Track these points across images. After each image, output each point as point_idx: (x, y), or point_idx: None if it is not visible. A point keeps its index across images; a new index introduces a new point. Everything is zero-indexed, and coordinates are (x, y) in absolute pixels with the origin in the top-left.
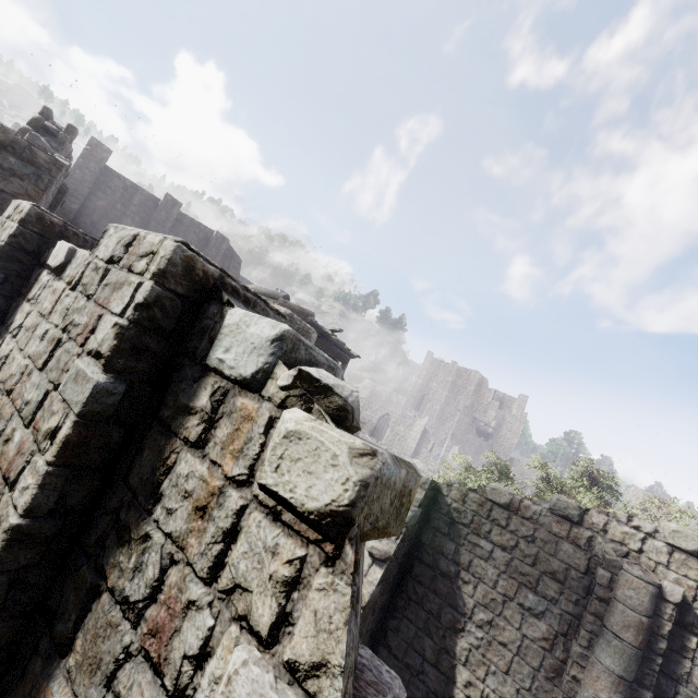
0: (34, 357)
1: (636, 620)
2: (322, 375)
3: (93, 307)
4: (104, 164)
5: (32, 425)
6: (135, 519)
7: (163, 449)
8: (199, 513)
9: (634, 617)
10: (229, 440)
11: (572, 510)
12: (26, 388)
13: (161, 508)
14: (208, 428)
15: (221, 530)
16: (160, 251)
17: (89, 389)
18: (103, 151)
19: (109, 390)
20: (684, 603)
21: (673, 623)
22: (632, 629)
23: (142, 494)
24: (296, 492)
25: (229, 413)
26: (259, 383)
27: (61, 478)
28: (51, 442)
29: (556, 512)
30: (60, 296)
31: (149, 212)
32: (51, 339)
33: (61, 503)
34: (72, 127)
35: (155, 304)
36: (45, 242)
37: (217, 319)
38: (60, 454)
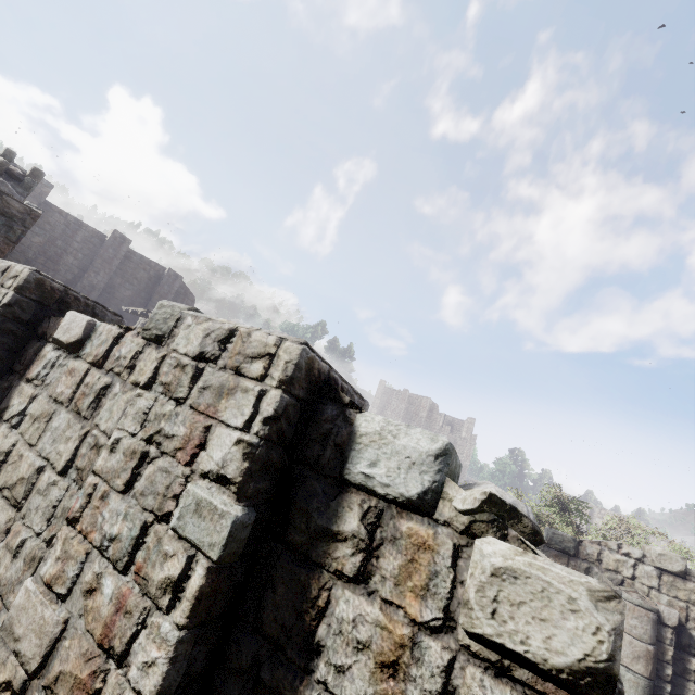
0: (105, 474)
1: (643, 649)
2: (500, 493)
3: (191, 414)
4: (43, 198)
5: (132, 571)
6: (288, 682)
7: (306, 586)
8: (387, 671)
9: (641, 647)
10: (405, 574)
11: (567, 543)
12: (104, 517)
13: (327, 666)
14: (369, 558)
15: (430, 694)
16: (282, 354)
17: (228, 527)
18: (42, 185)
19: (244, 523)
20: (679, 625)
21: (673, 646)
22: (641, 660)
23: (290, 647)
24: (530, 644)
25: (395, 541)
26: (429, 505)
27: (191, 642)
28: (178, 597)
29: (553, 546)
30: (83, 378)
31: (95, 248)
32: (130, 452)
33: (187, 673)
34: (38, 170)
35: (283, 415)
36: (42, 310)
37: (341, 423)
38: (193, 612)
